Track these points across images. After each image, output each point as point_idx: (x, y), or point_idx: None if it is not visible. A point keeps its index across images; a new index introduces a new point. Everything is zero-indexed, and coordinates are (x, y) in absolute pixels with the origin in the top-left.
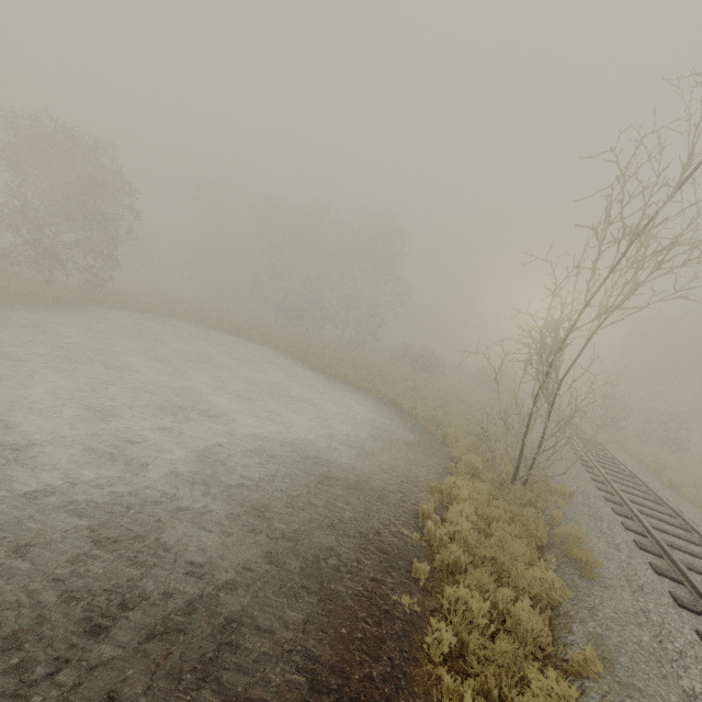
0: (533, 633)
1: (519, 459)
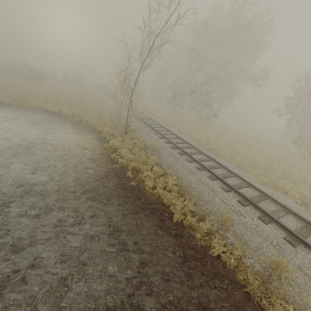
0: (160, 171)
1: (127, 125)
